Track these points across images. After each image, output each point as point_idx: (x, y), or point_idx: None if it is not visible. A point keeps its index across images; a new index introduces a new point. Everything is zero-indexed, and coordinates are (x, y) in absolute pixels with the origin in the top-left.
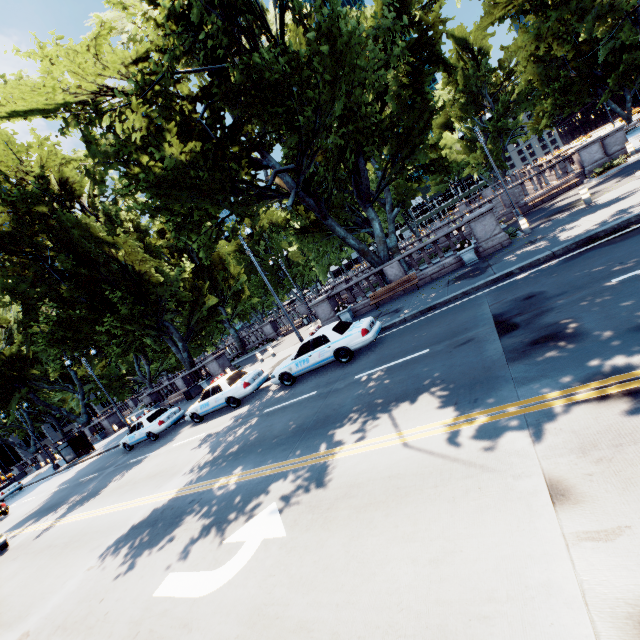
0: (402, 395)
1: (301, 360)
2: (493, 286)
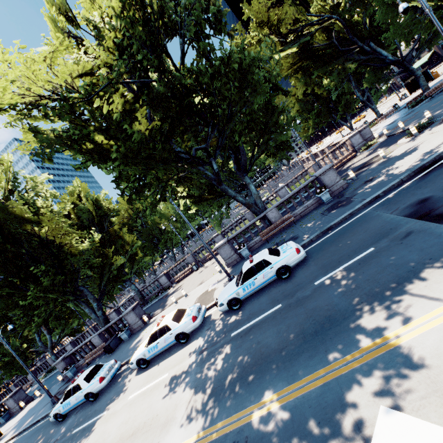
0: (400, 279)
1: (247, 284)
2: (372, 205)
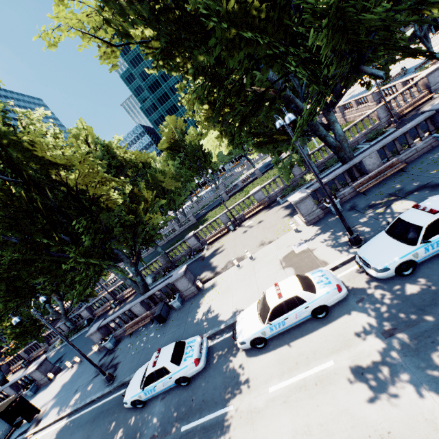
0: None
1: (433, 242)
2: None
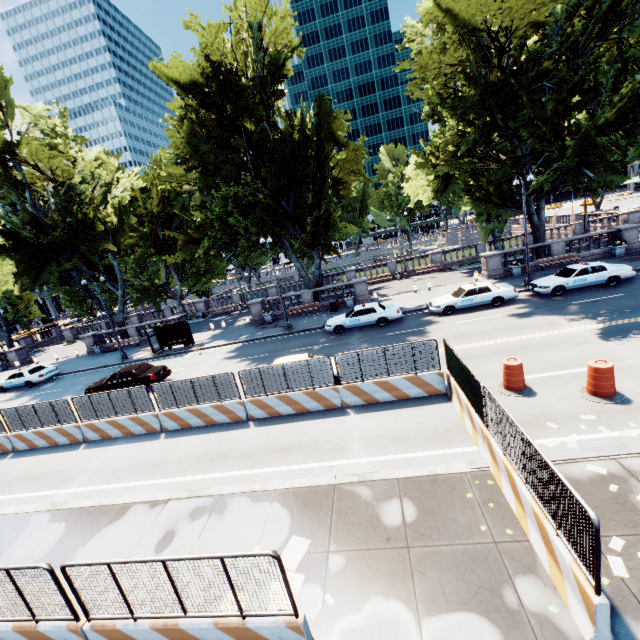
0: None
1: (579, 279)
2: None
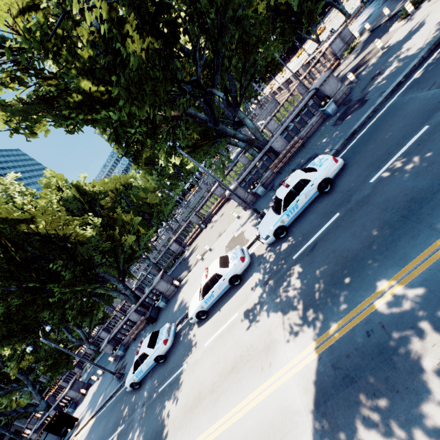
0: None
1: (290, 209)
2: (396, 94)
